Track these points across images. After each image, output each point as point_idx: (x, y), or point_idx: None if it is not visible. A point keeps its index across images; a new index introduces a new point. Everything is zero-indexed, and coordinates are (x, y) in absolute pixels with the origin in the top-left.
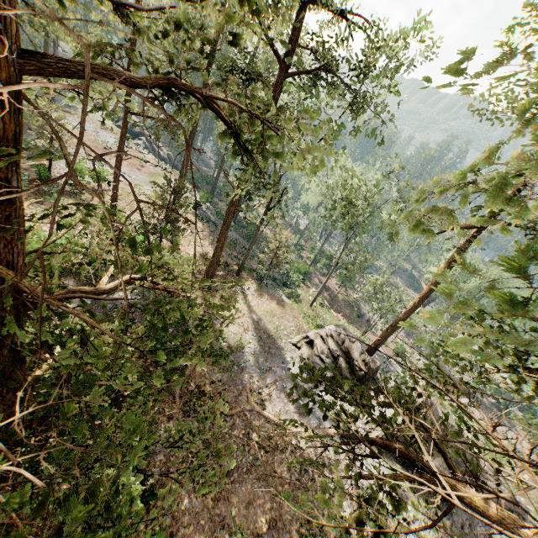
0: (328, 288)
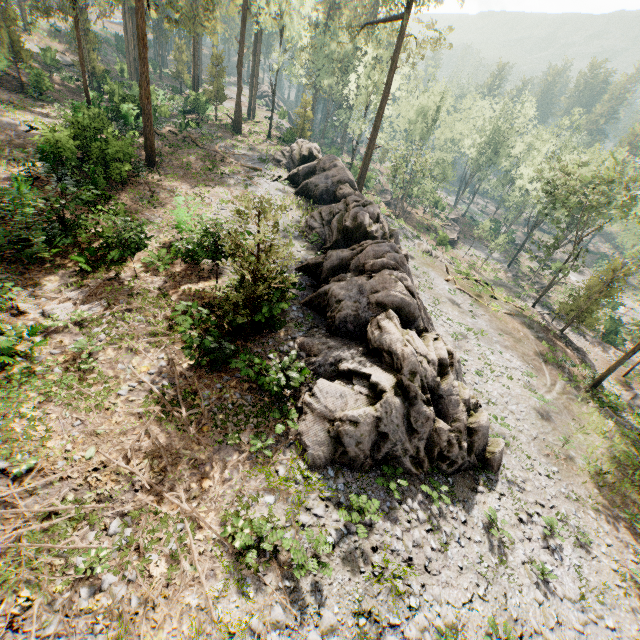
0: (407, 211)
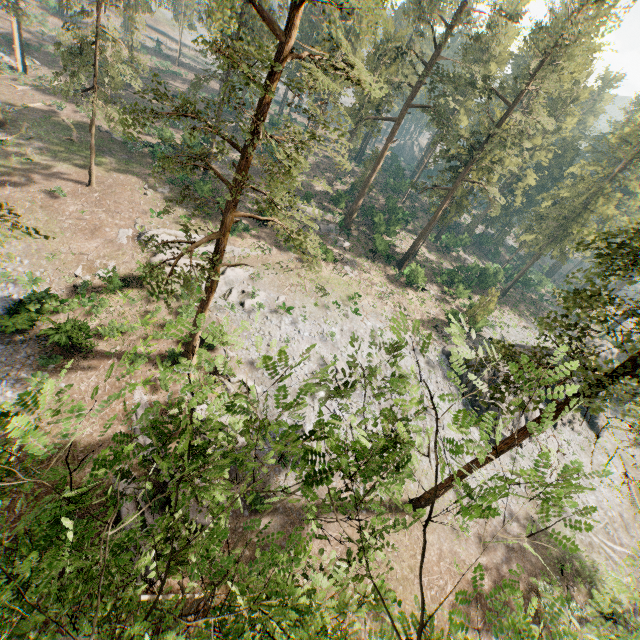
0: None
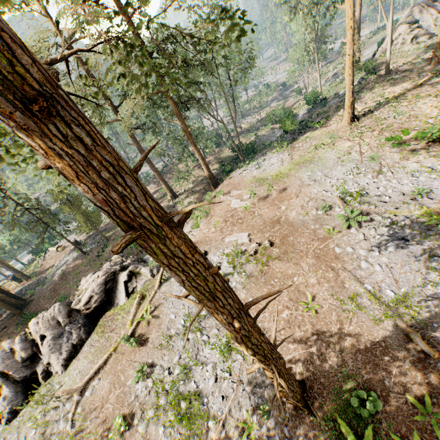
0: None
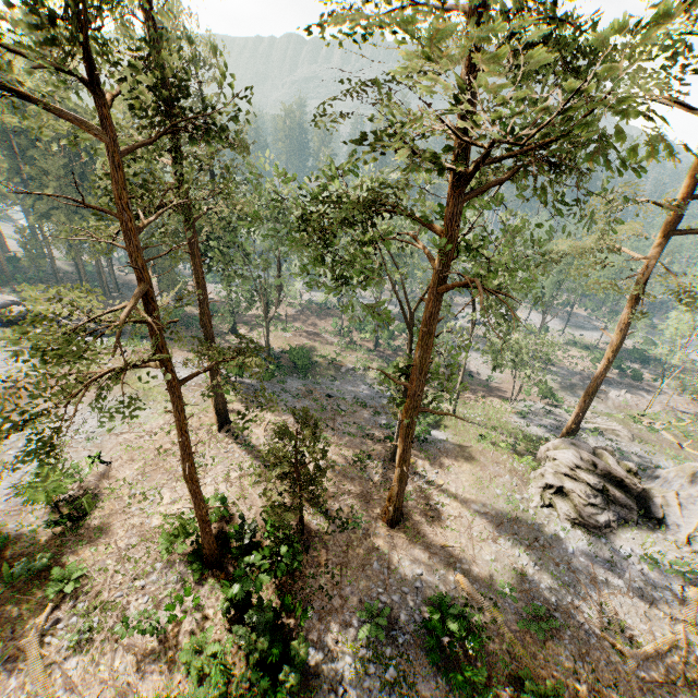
0: None
